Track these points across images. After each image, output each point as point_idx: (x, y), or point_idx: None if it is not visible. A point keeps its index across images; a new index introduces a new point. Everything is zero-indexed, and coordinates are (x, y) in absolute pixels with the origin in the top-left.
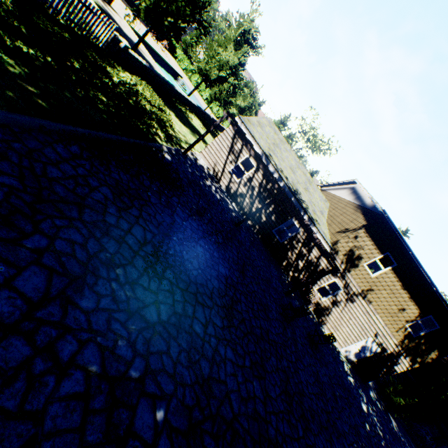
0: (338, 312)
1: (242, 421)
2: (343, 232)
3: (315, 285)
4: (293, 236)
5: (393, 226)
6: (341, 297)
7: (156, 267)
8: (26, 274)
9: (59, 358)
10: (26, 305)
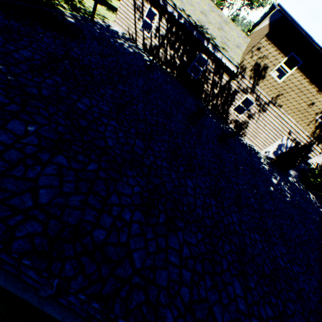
0: (254, 123)
1: (115, 150)
2: (249, 51)
3: (231, 106)
4: (205, 70)
5: (291, 19)
6: (254, 110)
7: (42, 72)
8: None
9: None
10: None
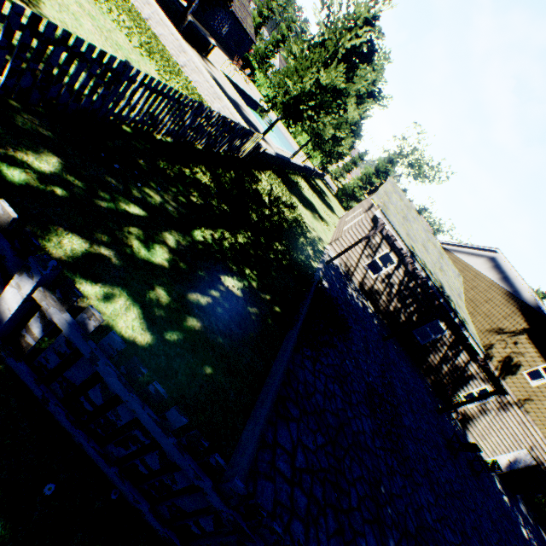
0: (487, 420)
1: None
2: (496, 333)
3: (460, 390)
4: (437, 338)
5: None
6: (491, 405)
7: (388, 462)
8: (367, 537)
9: None
10: None
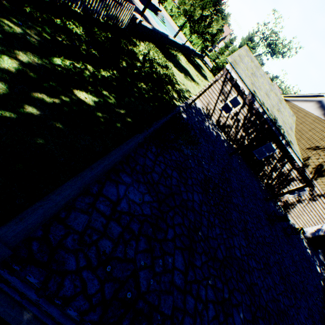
0: (301, 207)
1: (269, 305)
2: (313, 150)
3: (284, 188)
4: (270, 155)
5: None
6: (305, 197)
7: (210, 220)
8: (176, 257)
9: (202, 300)
10: (183, 276)
